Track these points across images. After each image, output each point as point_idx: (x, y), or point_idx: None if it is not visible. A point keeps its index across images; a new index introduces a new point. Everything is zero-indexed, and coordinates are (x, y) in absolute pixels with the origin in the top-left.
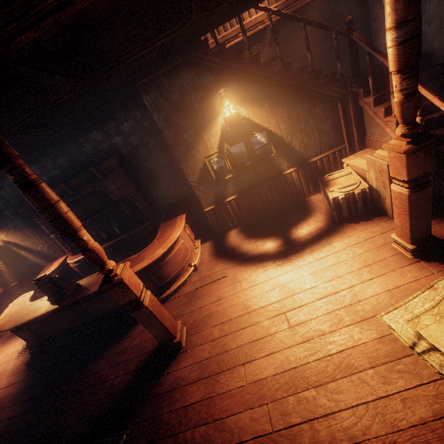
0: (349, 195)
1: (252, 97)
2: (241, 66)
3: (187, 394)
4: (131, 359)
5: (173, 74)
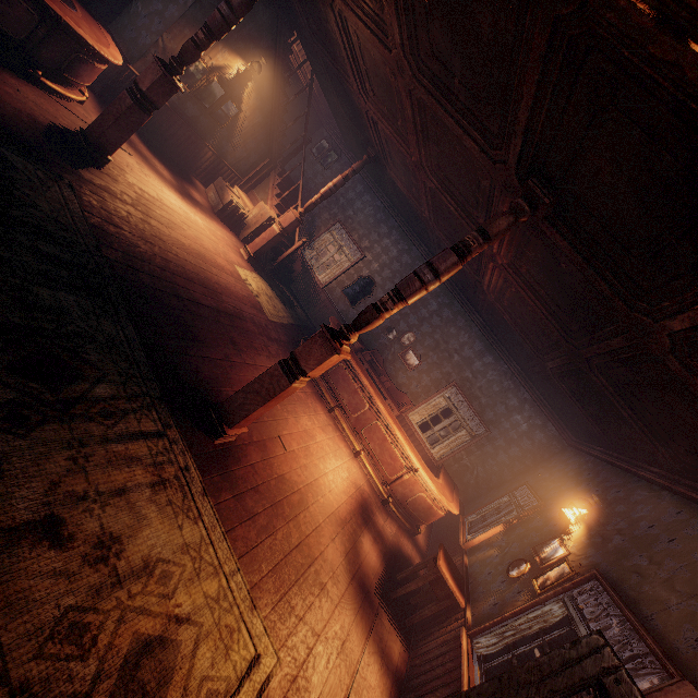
0: (238, 209)
1: (261, 88)
2: (280, 73)
3: (127, 206)
4: (16, 107)
5: None
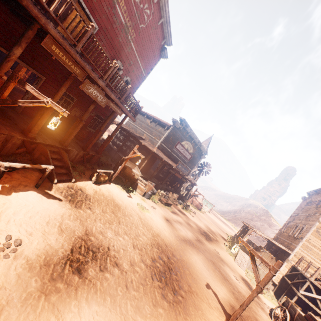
0: None
1: None
2: None
3: None
4: None
5: None
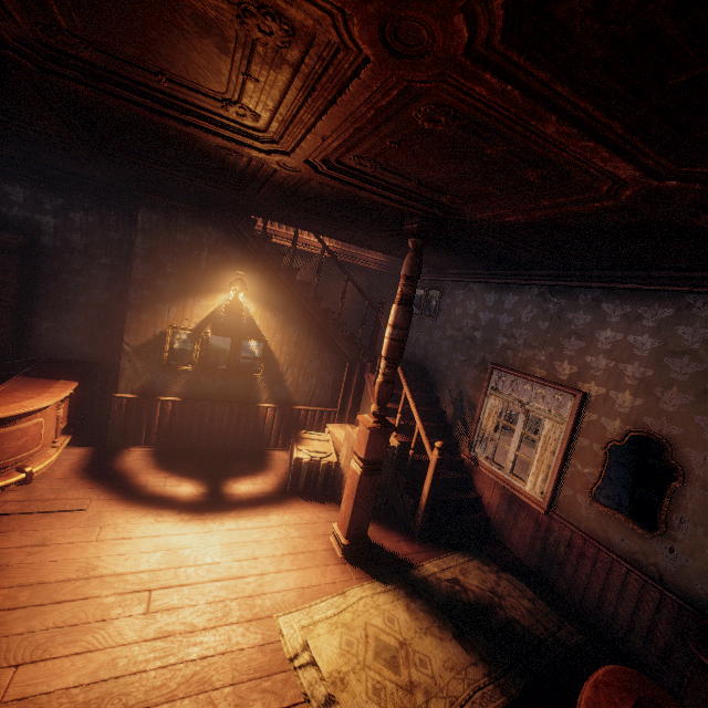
0: (315, 462)
1: (270, 301)
2: (276, 268)
3: None
4: None
5: (198, 219)
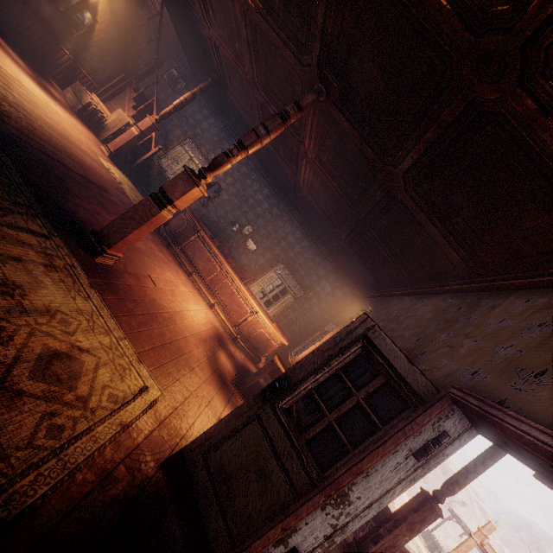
0: (97, 112)
1: (115, 5)
2: None
3: None
4: None
5: None
